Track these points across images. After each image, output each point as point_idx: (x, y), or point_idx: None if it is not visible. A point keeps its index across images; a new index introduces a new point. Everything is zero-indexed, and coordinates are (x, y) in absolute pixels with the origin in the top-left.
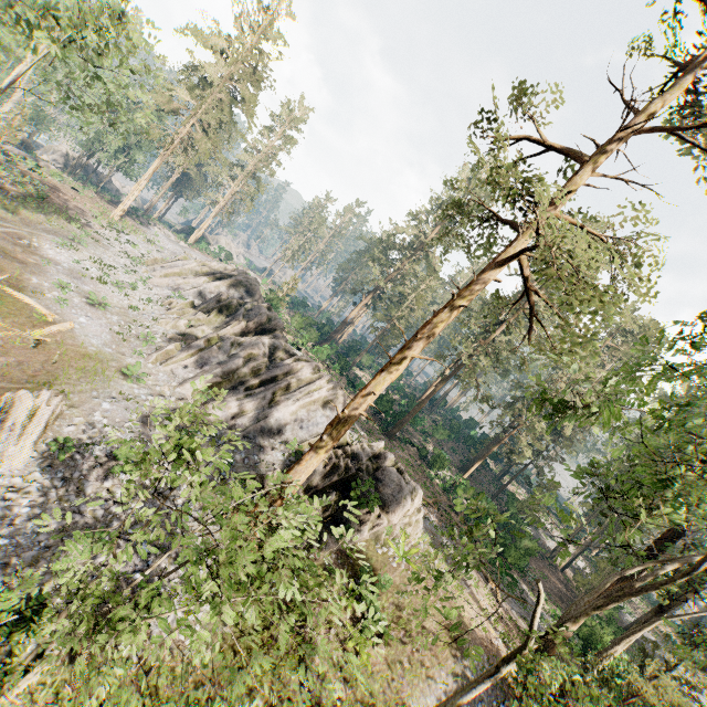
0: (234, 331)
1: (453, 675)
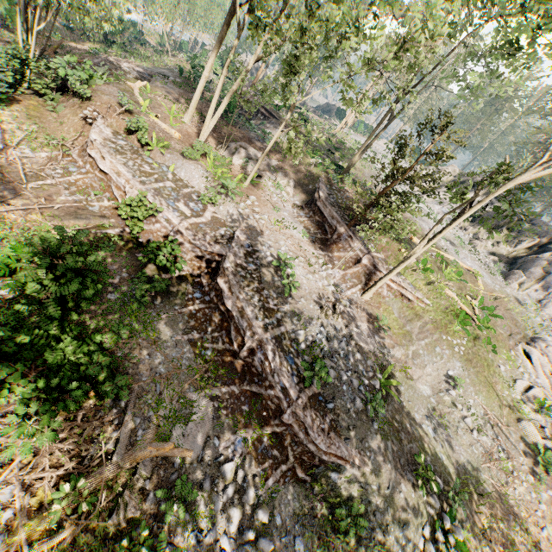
0: (526, 246)
1: None
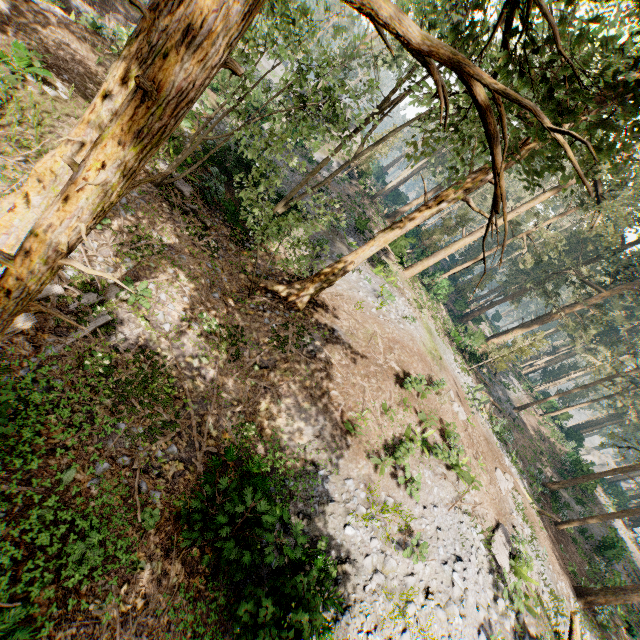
0: None
1: (337, 160)
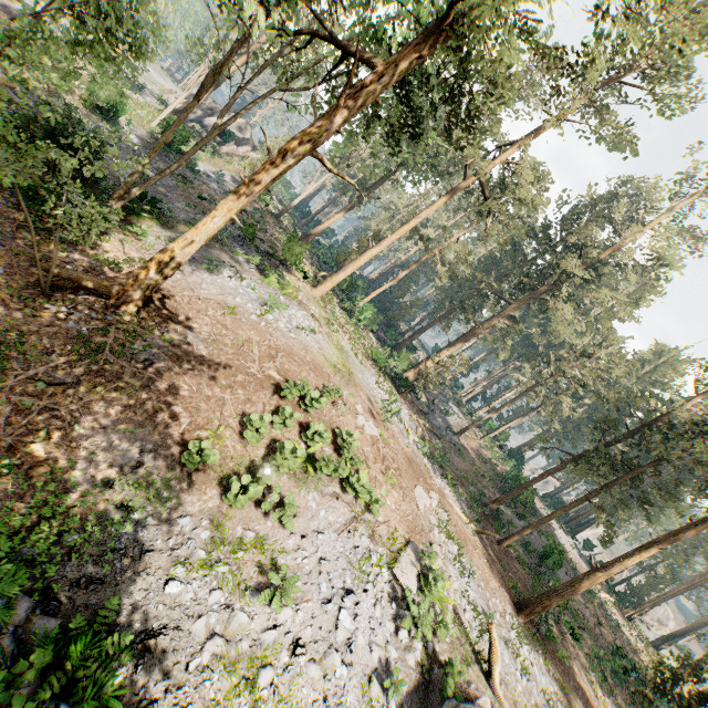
0: None
1: (231, 175)
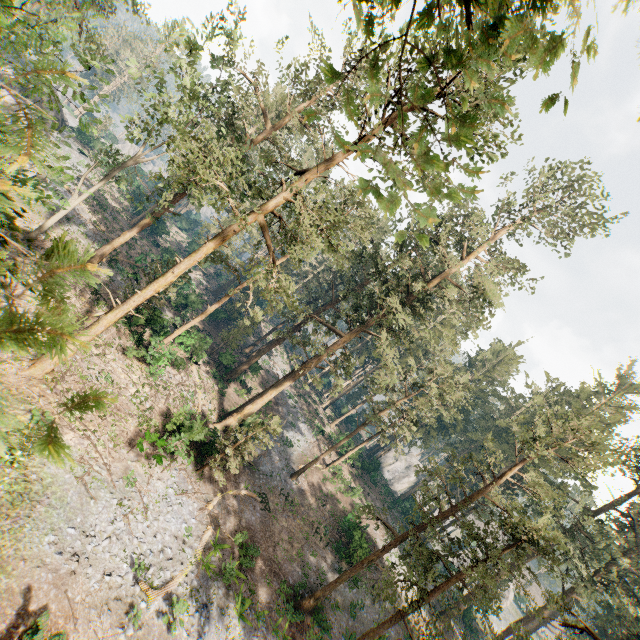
0: None
1: None
